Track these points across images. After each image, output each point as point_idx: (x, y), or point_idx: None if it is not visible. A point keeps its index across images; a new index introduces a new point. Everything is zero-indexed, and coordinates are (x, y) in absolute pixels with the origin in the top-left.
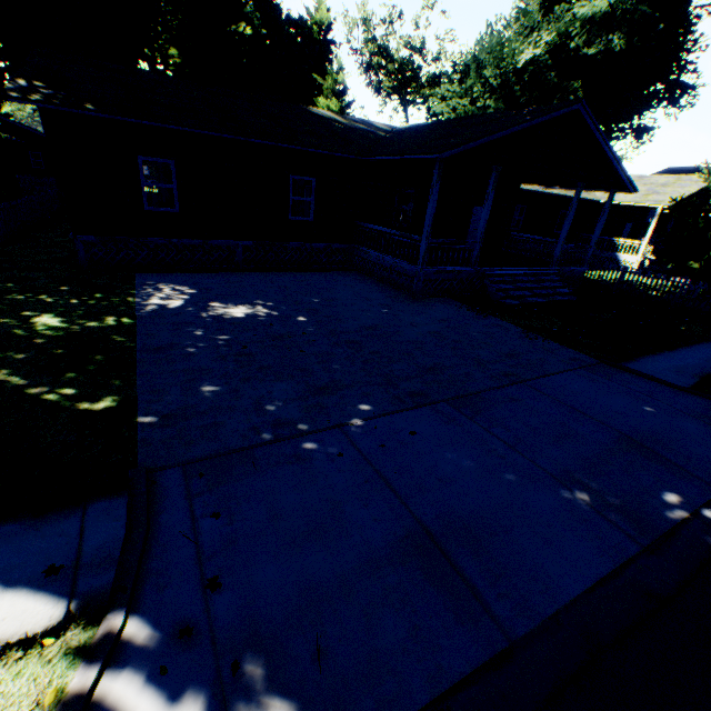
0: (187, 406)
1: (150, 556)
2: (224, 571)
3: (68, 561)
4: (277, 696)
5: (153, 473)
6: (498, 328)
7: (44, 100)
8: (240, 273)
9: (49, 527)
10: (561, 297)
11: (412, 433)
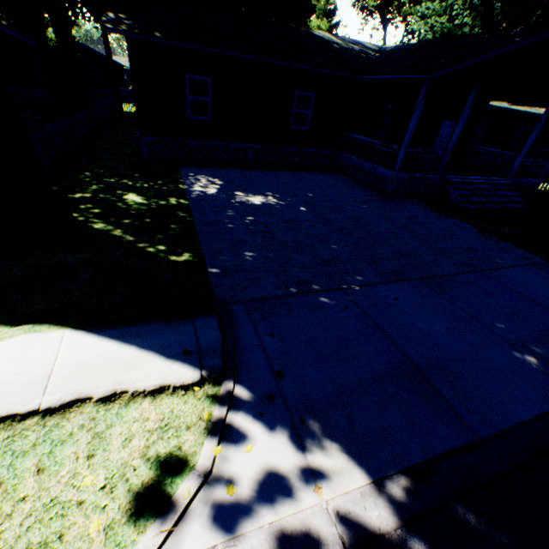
0: (236, 264)
1: (238, 353)
2: (284, 368)
3: (193, 349)
4: (329, 439)
5: (226, 305)
6: (457, 227)
7: (128, 30)
8: (251, 170)
9: (177, 328)
10: (513, 204)
11: (396, 300)
